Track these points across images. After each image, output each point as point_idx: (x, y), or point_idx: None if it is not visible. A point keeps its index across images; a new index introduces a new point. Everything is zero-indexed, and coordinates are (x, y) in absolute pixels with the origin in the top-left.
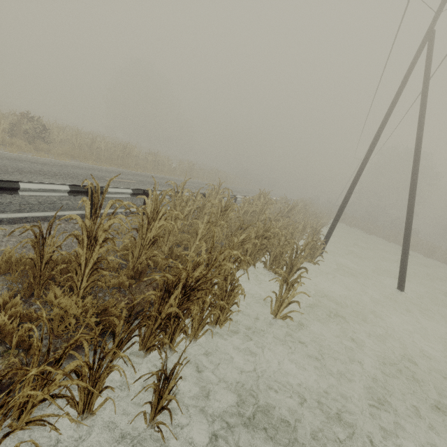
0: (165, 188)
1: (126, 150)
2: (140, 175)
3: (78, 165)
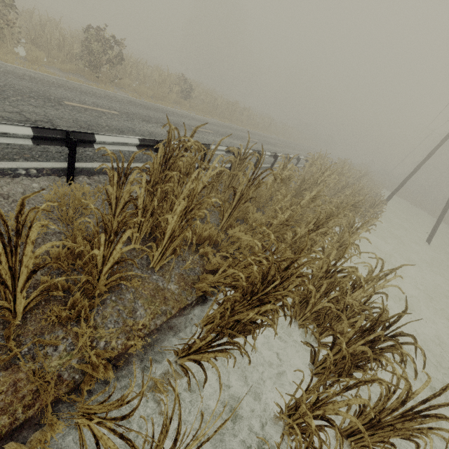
0: (273, 147)
1: (233, 107)
2: (251, 133)
3: (222, 124)
